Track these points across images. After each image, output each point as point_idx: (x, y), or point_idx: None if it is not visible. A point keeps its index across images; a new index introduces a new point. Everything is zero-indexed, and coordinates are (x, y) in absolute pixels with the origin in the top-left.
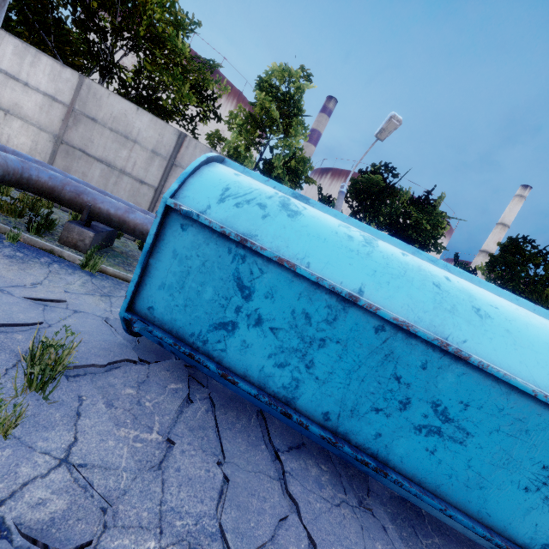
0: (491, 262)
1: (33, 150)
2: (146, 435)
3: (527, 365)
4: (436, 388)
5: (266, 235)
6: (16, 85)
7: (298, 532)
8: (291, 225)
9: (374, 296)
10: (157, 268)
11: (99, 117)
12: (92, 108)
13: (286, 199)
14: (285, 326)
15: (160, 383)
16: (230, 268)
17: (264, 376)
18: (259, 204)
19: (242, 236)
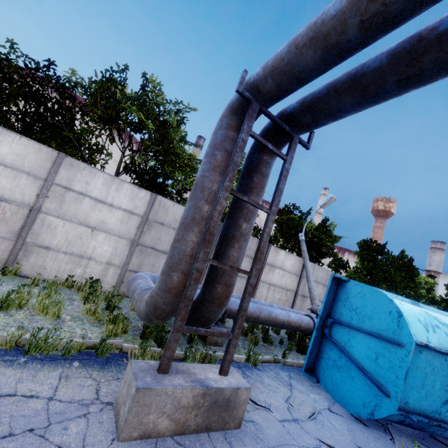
0: (364, 259)
1: (113, 255)
2: None
3: None
4: None
5: None
6: (103, 207)
7: None
8: None
9: None
10: (408, 378)
11: (166, 221)
12: (161, 216)
13: (429, 314)
14: None
15: None
16: (447, 368)
17: None
18: (436, 326)
19: None
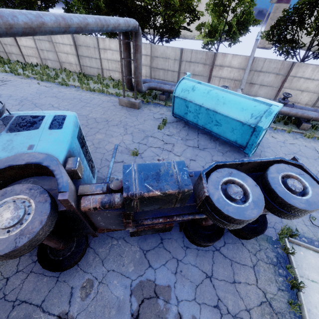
0: None
1: (146, 73)
2: (177, 130)
3: (228, 112)
4: (215, 118)
5: (188, 97)
6: None
7: (197, 140)
8: (193, 93)
9: (205, 104)
10: (175, 106)
11: (158, 55)
12: (155, 53)
13: (194, 86)
14: (194, 112)
15: (180, 125)
16: (184, 104)
17: (193, 120)
18: (188, 90)
19: (184, 98)
